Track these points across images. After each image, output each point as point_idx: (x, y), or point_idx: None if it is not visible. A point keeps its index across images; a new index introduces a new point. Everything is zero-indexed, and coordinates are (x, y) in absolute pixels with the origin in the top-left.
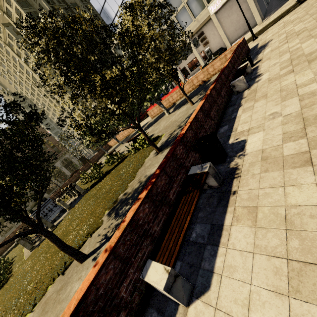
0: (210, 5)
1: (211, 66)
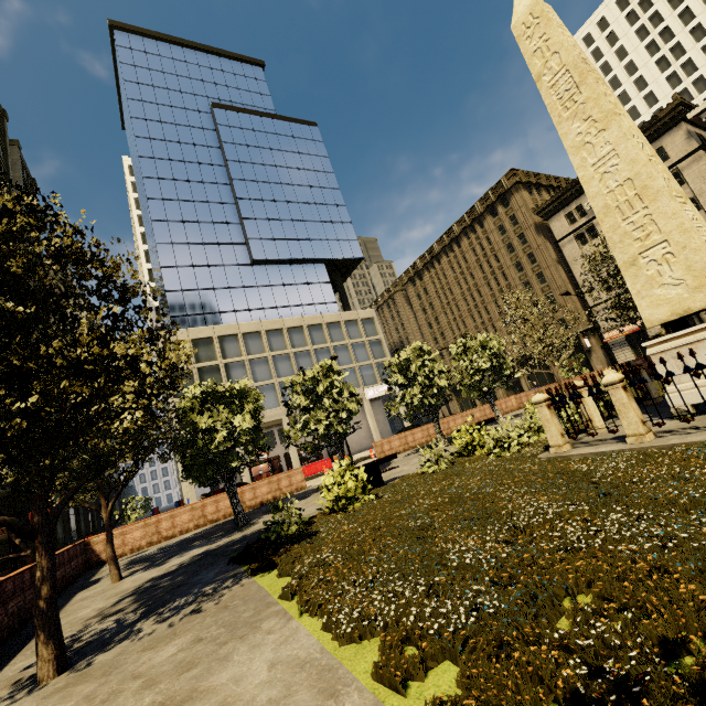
0: (366, 389)
1: (488, 407)
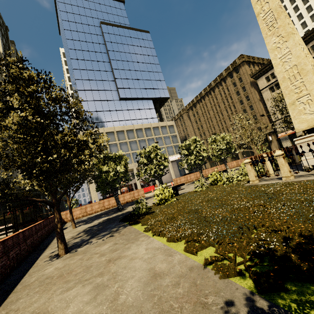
0: (170, 156)
1: (223, 165)
